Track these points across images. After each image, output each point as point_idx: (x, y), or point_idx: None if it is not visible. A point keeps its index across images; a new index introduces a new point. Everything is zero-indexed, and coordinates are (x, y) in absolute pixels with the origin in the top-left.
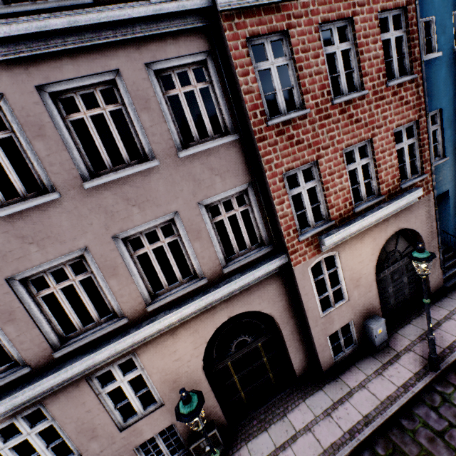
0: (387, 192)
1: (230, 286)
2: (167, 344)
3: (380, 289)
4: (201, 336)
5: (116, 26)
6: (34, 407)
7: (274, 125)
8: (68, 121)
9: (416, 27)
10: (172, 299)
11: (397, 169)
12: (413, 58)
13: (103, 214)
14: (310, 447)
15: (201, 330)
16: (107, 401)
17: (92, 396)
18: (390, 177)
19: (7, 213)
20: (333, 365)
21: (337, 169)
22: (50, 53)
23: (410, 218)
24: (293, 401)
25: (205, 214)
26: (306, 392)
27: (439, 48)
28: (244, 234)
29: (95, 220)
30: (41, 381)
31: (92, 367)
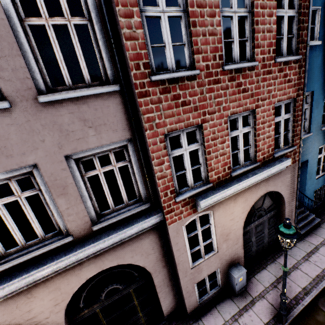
0: (262, 159)
1: (97, 245)
2: (19, 305)
3: (245, 239)
4: (64, 292)
5: None
6: None
7: (159, 81)
8: None
9: (307, 10)
10: (27, 259)
11: (273, 140)
12: (300, 40)
13: None
14: None
15: (63, 287)
16: None
17: None
18: (267, 146)
19: None
20: (197, 307)
21: (220, 134)
22: None
23: (277, 182)
24: None
25: (74, 169)
26: None
27: (320, 37)
28: (121, 189)
29: None
30: None
31: None
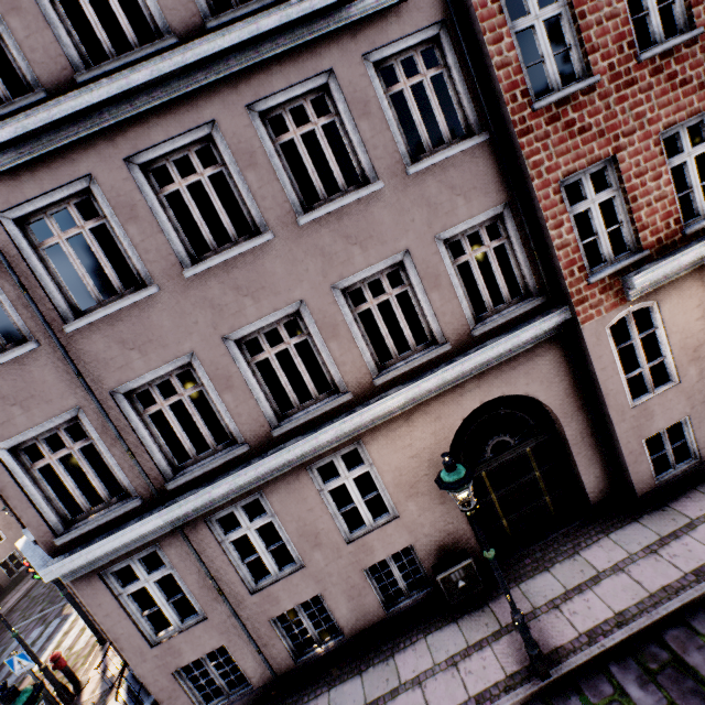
0: None
1: (484, 352)
2: (400, 433)
3: None
4: (445, 427)
5: (329, 13)
6: (253, 496)
7: (543, 109)
8: (278, 145)
9: None
10: (405, 372)
11: None
12: None
13: (320, 258)
14: (625, 590)
15: (444, 418)
16: (330, 502)
17: (314, 492)
18: None
19: (223, 259)
20: (654, 488)
21: (650, 166)
22: (260, 63)
23: None
24: (587, 536)
25: (444, 253)
26: (608, 526)
27: None
28: (499, 281)
29: (311, 265)
30: (263, 460)
31: (313, 452)
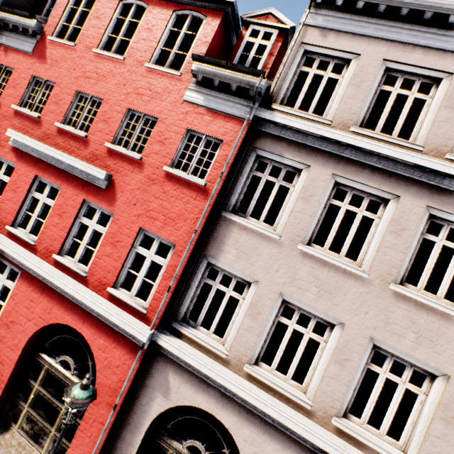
0: None
1: None
2: None
3: None
4: None
5: None
6: None
7: None
8: None
9: None
10: None
11: None
12: None
13: None
14: None
15: None
16: None
17: None
18: None
19: None
20: None
21: None
22: None
23: None
24: None
25: None
26: None
27: None
28: None
29: None
30: None
31: None
